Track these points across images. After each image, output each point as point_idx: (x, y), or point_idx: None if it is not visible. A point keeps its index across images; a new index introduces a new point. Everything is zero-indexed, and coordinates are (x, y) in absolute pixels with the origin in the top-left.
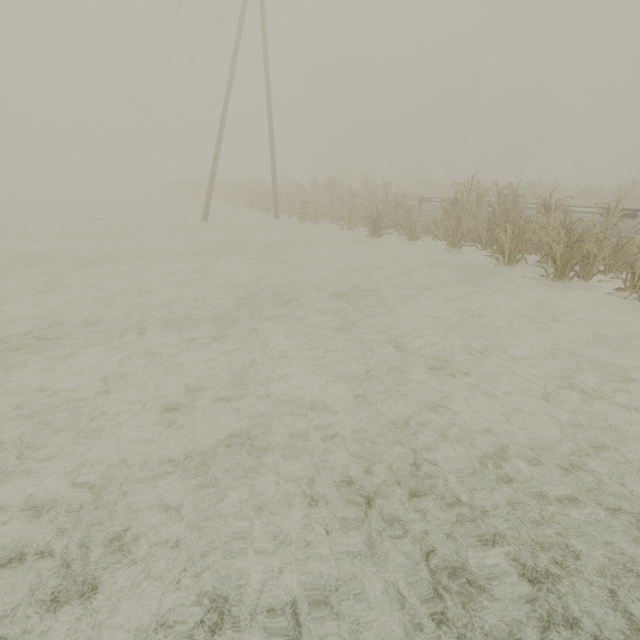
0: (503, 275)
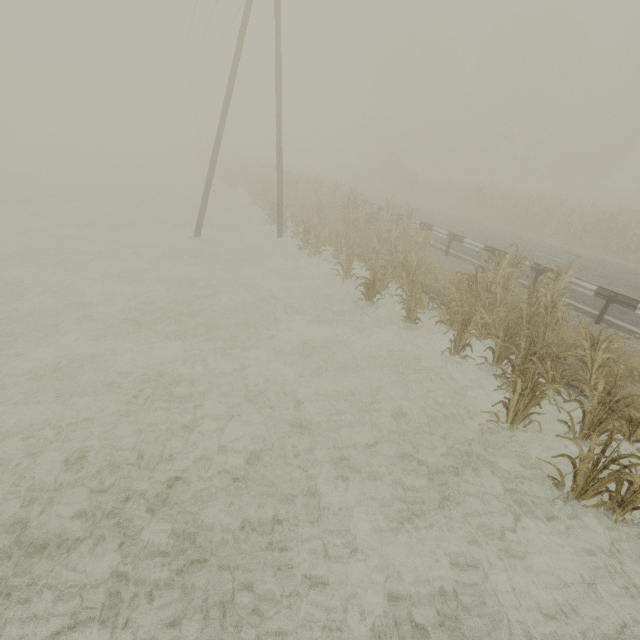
0: (503, 434)
